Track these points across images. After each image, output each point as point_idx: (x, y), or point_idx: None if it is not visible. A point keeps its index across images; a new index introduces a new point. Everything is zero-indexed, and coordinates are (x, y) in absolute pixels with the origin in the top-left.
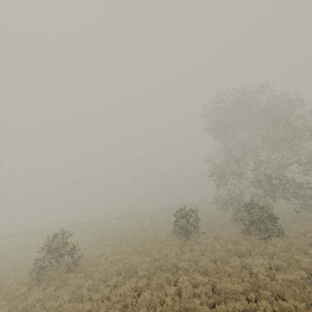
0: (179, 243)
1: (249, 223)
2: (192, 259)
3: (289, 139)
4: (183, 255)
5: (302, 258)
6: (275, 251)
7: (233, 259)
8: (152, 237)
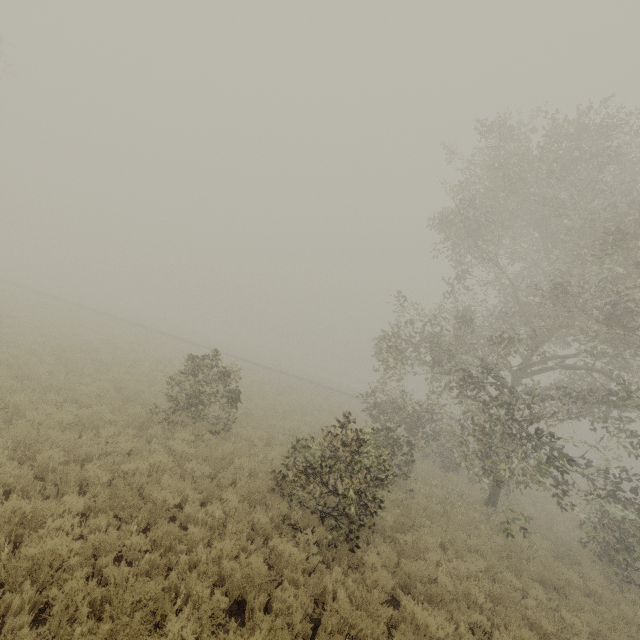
0: (129, 416)
1: (305, 468)
2: (27, 444)
3: (632, 306)
4: (65, 432)
5: (168, 636)
6: (222, 566)
7: (73, 501)
8: (151, 389)
